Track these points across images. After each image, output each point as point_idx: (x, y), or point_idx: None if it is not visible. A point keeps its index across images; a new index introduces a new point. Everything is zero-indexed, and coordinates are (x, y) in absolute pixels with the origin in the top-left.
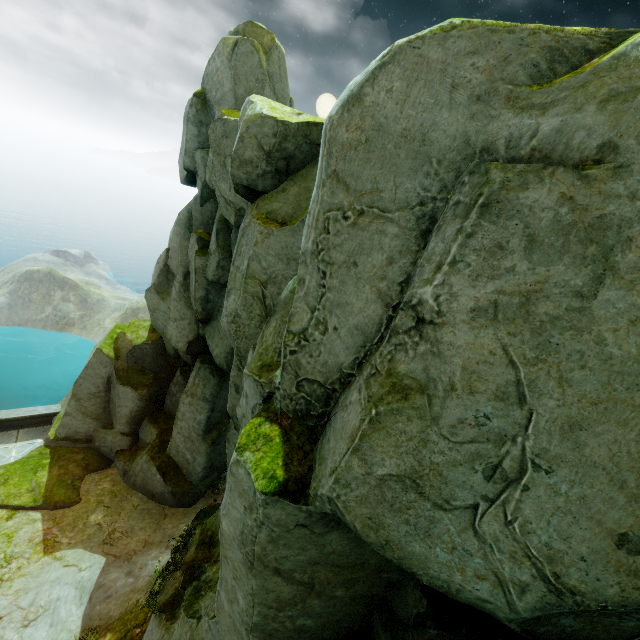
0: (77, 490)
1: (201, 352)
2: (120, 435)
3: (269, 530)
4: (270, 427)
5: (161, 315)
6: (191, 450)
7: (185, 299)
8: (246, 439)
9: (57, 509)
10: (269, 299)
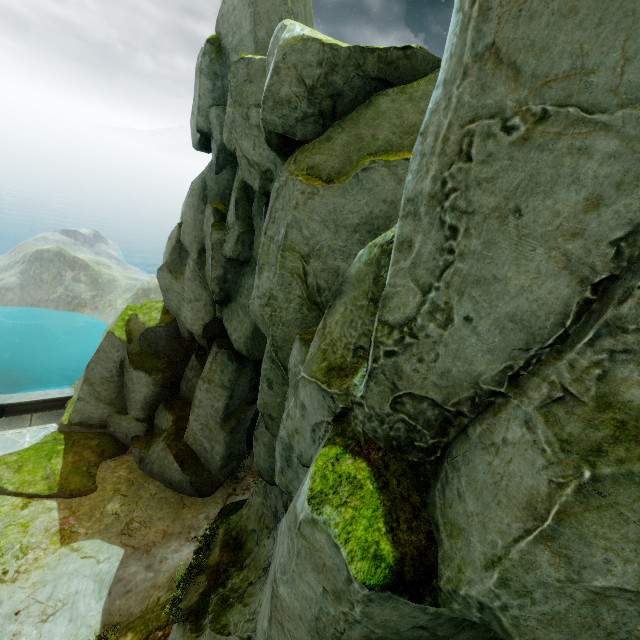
0: (93, 478)
1: (218, 336)
2: (135, 421)
3: (367, 631)
4: (353, 463)
5: (174, 296)
6: (209, 438)
7: (200, 278)
8: (321, 483)
9: (73, 497)
10: (311, 277)
